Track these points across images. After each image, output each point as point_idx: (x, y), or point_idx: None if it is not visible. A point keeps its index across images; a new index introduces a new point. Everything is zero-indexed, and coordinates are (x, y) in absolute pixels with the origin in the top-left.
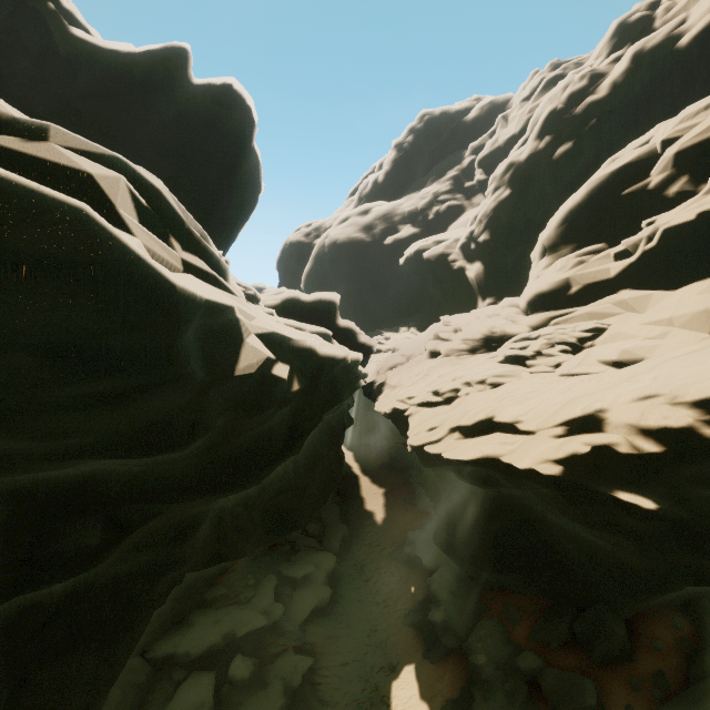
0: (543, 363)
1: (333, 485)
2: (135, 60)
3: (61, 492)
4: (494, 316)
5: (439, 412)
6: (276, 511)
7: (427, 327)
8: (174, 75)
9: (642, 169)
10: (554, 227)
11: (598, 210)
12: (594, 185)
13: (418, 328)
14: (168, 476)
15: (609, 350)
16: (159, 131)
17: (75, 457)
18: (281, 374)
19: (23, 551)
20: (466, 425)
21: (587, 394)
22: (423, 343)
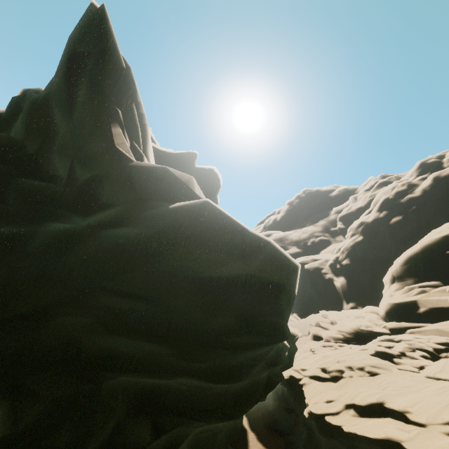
0: (408, 363)
1: (234, 434)
2: (172, 156)
3: (138, 394)
4: (360, 317)
5: (329, 387)
6: (195, 448)
7: (305, 315)
8: (188, 163)
9: None
10: (399, 265)
11: (430, 259)
12: (424, 244)
13: (299, 315)
14: (200, 398)
15: None
16: None
17: (191, 375)
18: (286, 343)
19: (108, 434)
20: (360, 404)
21: None
22: (307, 327)
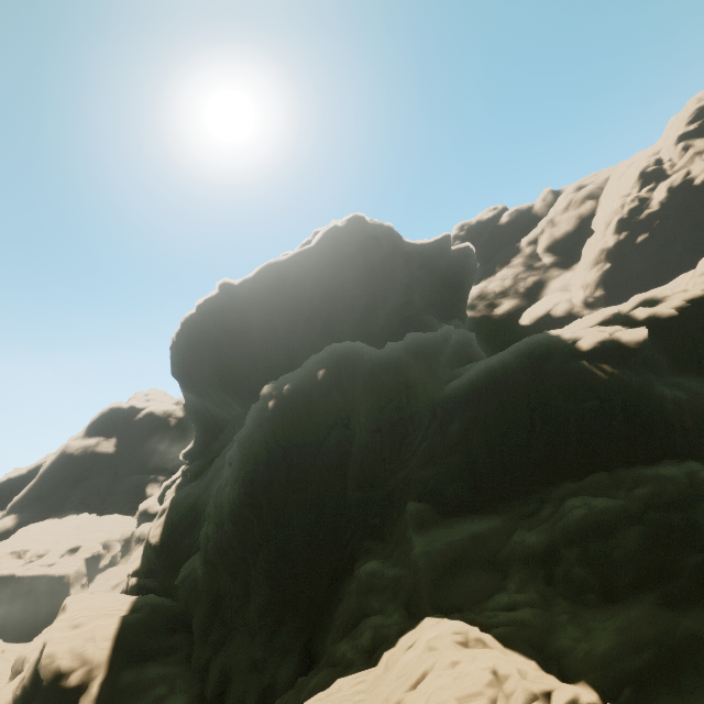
0: None
1: None
2: (431, 246)
3: None
4: None
5: None
6: None
7: None
8: (447, 248)
9: None
10: None
11: None
12: None
13: None
14: None
15: None
16: (442, 277)
17: None
18: None
19: None
20: None
21: None
22: None
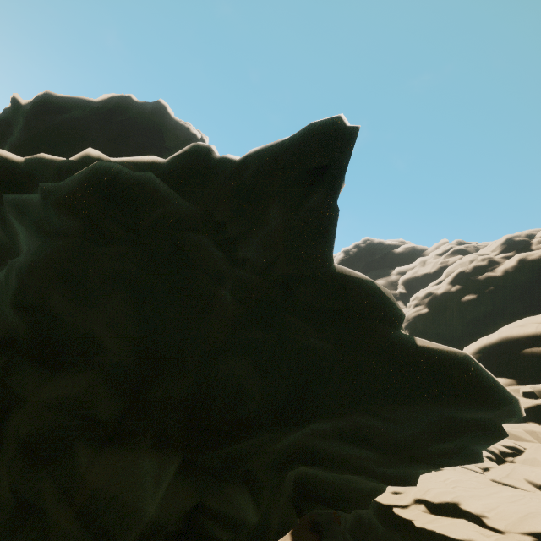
0: None
1: None
2: None
3: None
4: None
5: None
6: None
7: None
8: None
9: (540, 338)
10: (470, 353)
11: (506, 354)
12: (503, 336)
13: None
14: (342, 489)
15: (535, 473)
16: None
17: (375, 476)
18: None
19: None
20: (431, 501)
21: (540, 512)
22: None
